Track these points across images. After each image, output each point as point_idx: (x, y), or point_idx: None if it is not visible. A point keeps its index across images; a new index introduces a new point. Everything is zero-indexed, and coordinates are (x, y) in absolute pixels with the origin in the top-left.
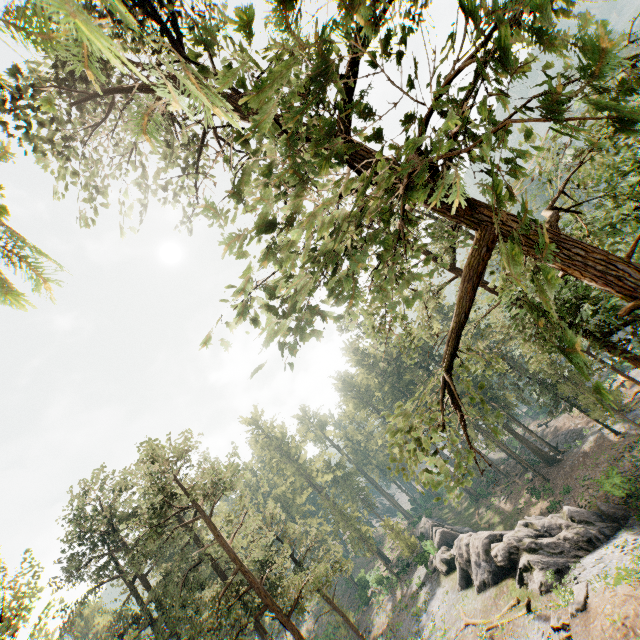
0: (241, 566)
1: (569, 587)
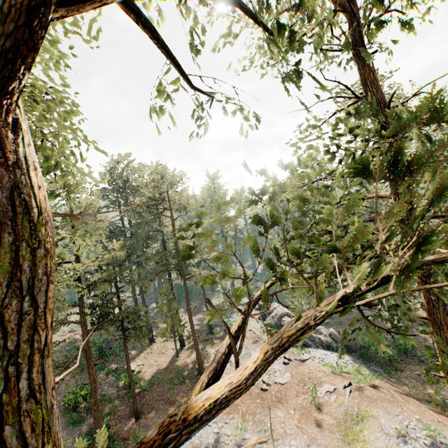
0: (177, 249)
1: (303, 352)
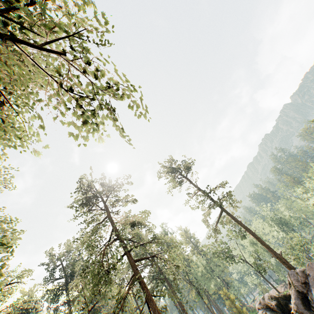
0: None
1: None
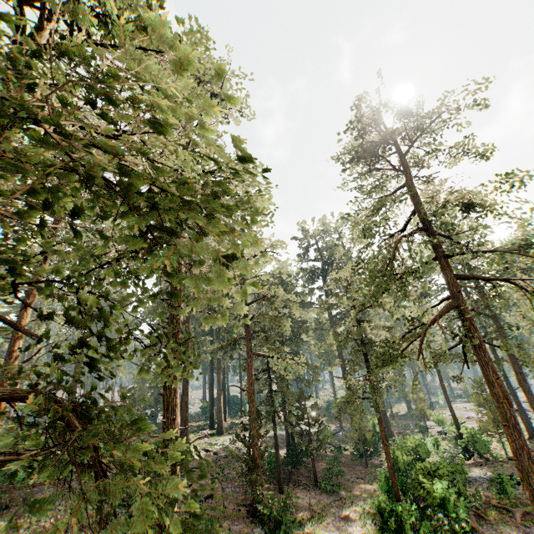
0: None
1: None
